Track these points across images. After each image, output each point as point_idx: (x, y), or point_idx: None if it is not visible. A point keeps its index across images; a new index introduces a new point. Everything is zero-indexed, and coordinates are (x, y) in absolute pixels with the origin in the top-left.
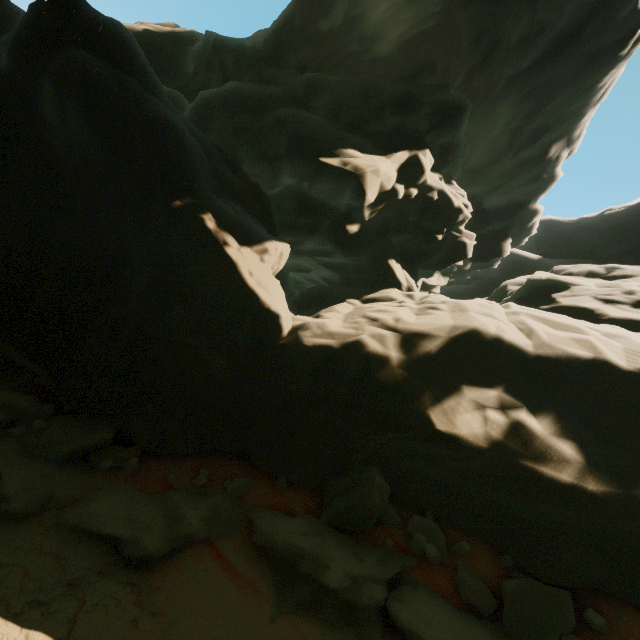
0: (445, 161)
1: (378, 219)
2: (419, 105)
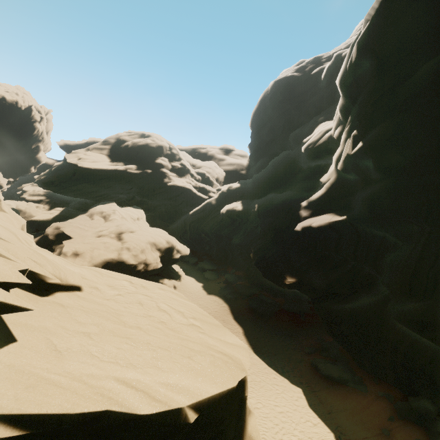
0: None
1: None
2: None
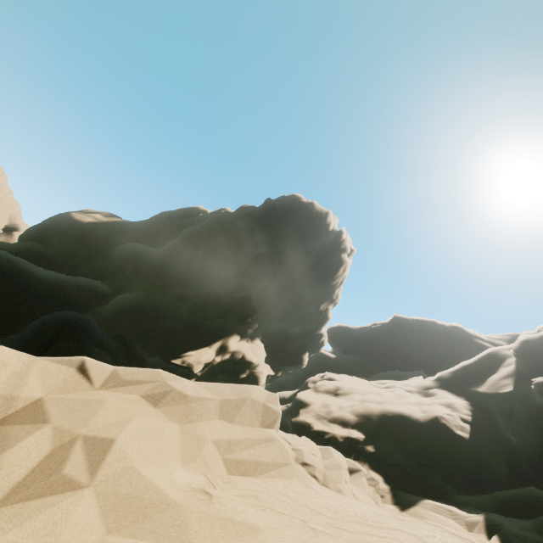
0: (249, 333)
1: (209, 369)
2: (230, 316)
